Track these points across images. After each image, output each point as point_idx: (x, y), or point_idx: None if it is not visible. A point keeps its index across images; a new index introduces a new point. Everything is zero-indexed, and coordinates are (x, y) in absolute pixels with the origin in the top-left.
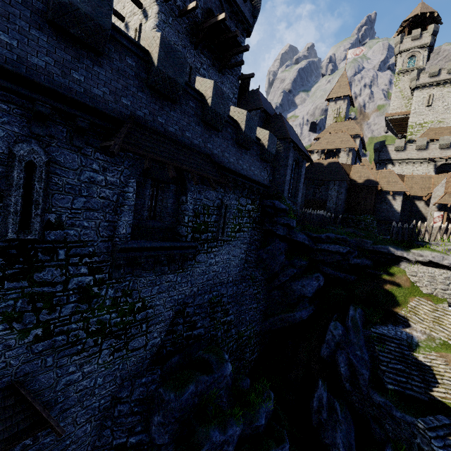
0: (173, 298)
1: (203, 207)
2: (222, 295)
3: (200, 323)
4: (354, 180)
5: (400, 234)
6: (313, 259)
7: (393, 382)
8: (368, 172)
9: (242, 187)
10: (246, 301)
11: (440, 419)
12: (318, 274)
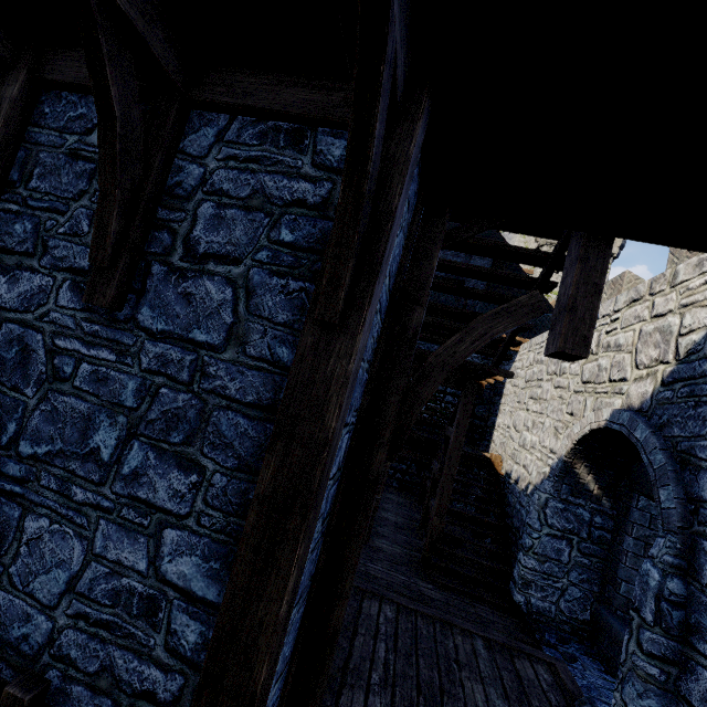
0: None
1: None
2: None
3: None
4: None
5: None
6: None
7: None
8: None
9: None
10: None
11: None
12: None
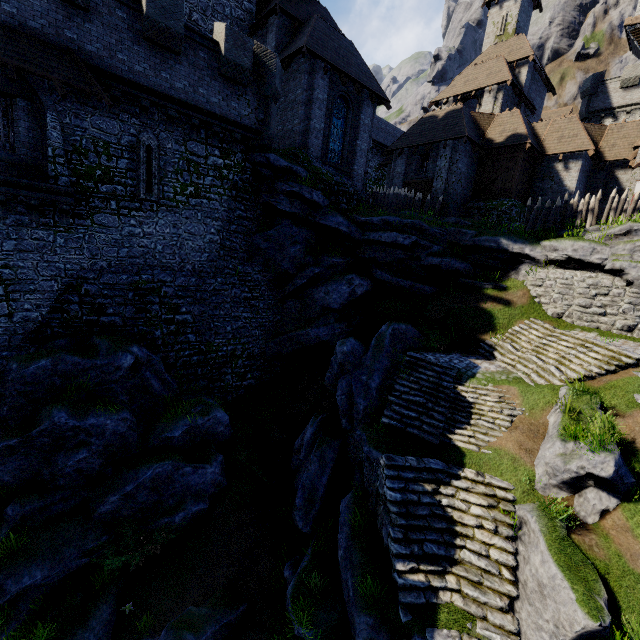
0: (55, 265)
1: (93, 142)
2: (163, 283)
3: (113, 309)
4: (490, 140)
5: (540, 220)
6: (364, 260)
7: (394, 417)
8: (519, 121)
9: (190, 123)
10: (225, 305)
11: (426, 462)
12: (353, 276)
